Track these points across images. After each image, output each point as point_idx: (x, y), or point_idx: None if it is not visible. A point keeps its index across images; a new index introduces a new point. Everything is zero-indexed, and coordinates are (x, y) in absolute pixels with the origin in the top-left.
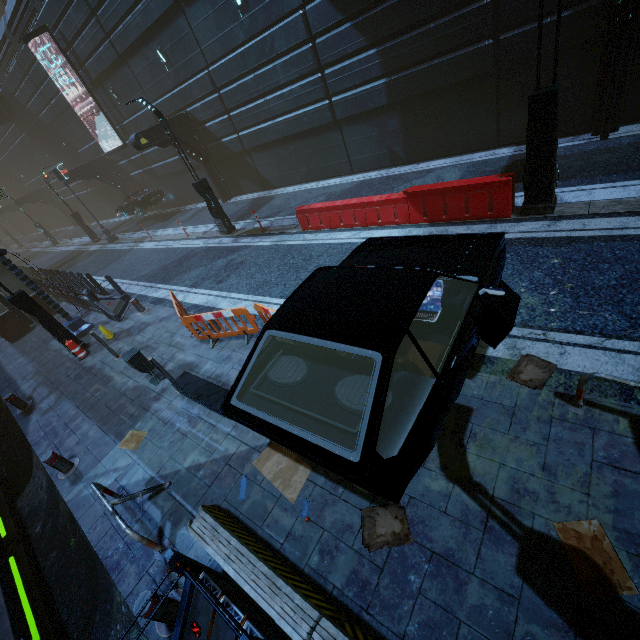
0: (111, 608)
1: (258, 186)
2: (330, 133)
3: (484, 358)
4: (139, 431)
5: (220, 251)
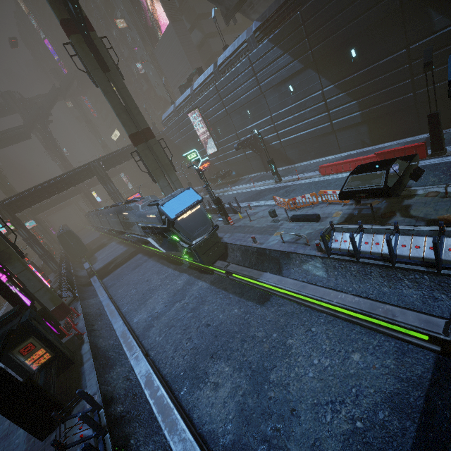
0: (289, 266)
1: (286, 163)
2: (329, 136)
3: (415, 195)
4: (279, 232)
5: (278, 188)
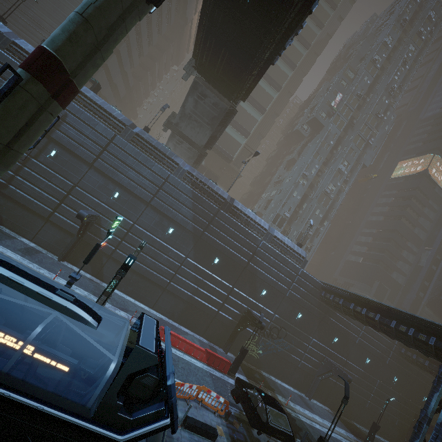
0: None
1: (92, 271)
2: (158, 289)
3: None
4: None
5: (108, 322)
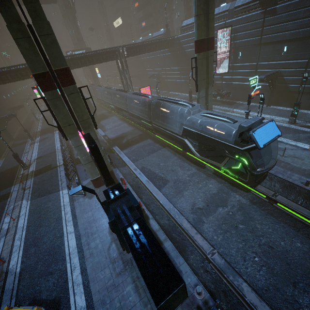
0: None
1: (290, 105)
2: None
3: None
4: None
5: (295, 130)
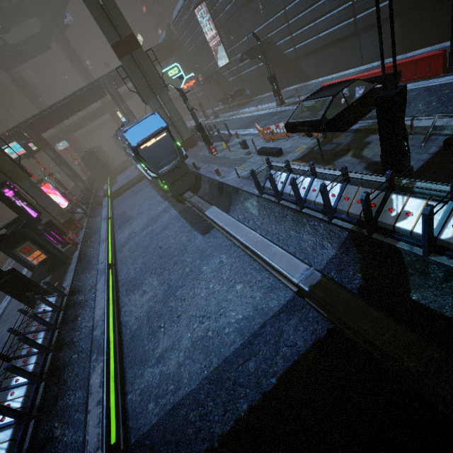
0: (236, 202)
1: (300, 80)
2: (351, 39)
3: None
4: (243, 166)
5: (275, 113)
